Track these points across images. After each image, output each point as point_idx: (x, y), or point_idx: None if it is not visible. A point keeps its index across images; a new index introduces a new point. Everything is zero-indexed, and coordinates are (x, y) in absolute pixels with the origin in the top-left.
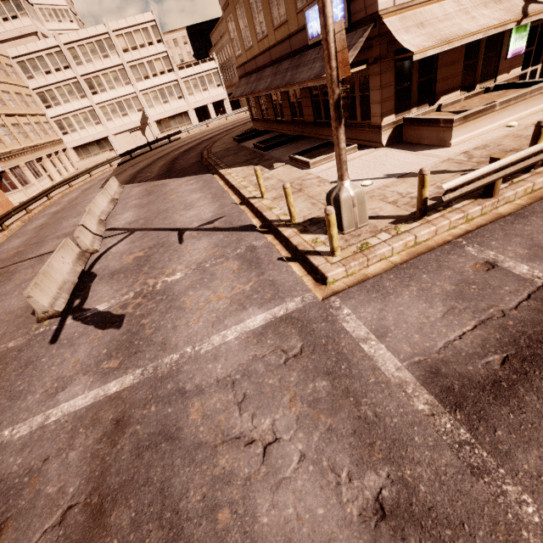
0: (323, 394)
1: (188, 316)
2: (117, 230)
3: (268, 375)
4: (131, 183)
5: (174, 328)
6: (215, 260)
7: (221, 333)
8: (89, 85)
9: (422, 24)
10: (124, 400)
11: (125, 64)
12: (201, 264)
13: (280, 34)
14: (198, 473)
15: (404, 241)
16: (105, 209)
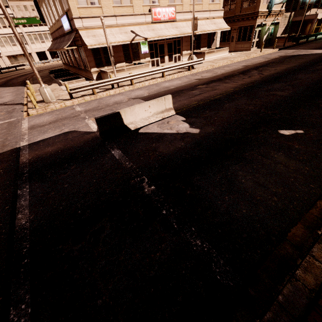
0: (2, 132)
1: None
2: None
3: None
4: None
5: None
6: None
7: None
8: None
9: (95, 36)
10: None
11: None
12: None
13: (59, 24)
14: None
15: (59, 104)
16: None
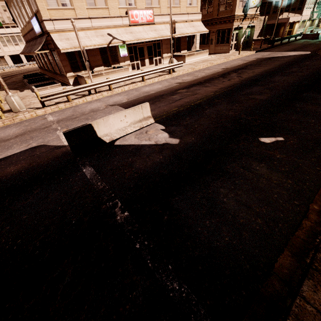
0: None
1: None
2: None
3: None
4: None
5: None
6: None
7: None
8: None
9: (68, 39)
10: None
11: None
12: None
13: (30, 26)
14: None
15: (30, 114)
16: None
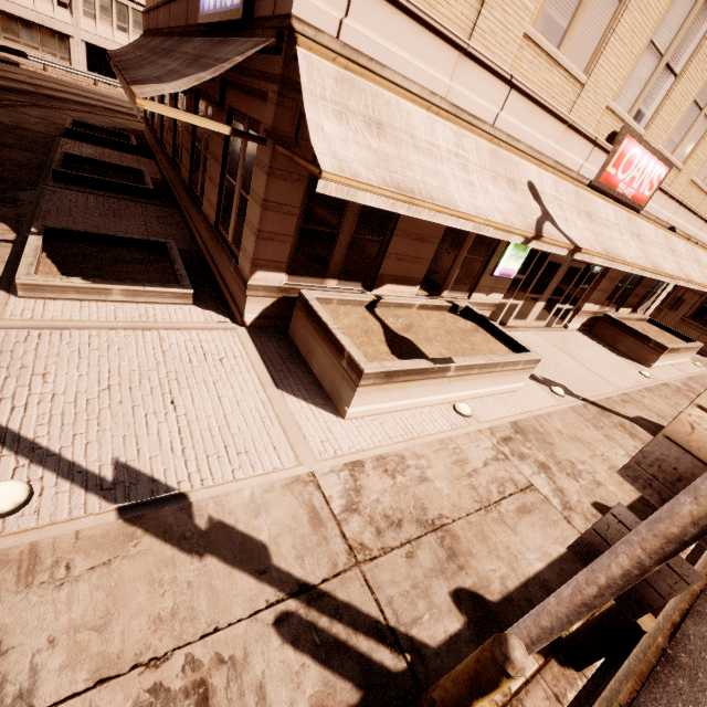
0: None
1: None
2: None
3: None
4: None
5: None
6: None
7: None
8: None
9: (382, 126)
10: None
11: None
12: None
13: None
14: None
15: None
16: None
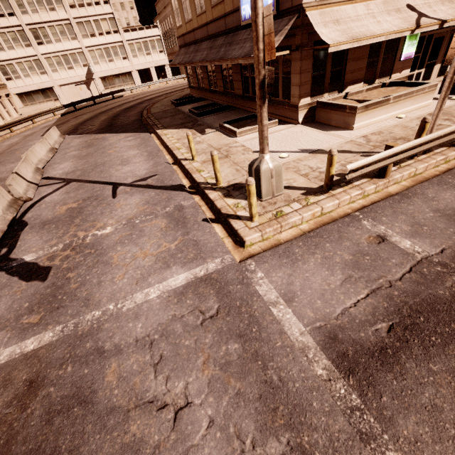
0: (234, 357)
1: (114, 271)
2: (53, 179)
3: (185, 336)
4: (72, 134)
5: (99, 284)
6: (144, 216)
7: (144, 290)
8: (34, 35)
9: (338, 21)
10: (40, 359)
11: (71, 19)
12: (131, 219)
13: (217, 12)
14: (108, 441)
15: (312, 211)
16: (43, 157)
